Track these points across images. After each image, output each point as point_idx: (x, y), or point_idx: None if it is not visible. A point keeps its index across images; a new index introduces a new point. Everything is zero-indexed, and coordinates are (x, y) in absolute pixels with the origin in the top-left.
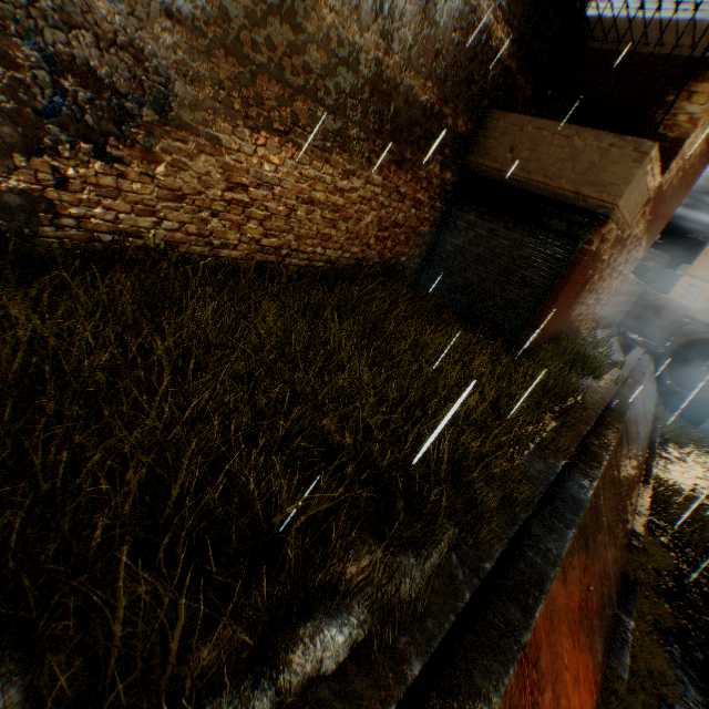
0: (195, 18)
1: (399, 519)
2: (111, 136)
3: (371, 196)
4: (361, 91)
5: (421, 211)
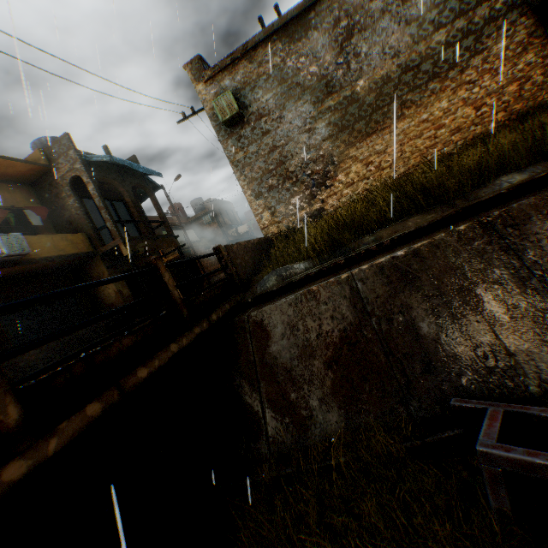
0: (329, 134)
1: (390, 201)
2: (326, 181)
3: (449, 105)
4: (399, 82)
5: (511, 69)
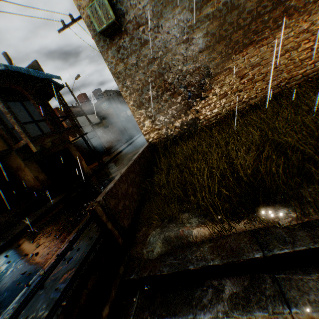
0: (206, 45)
1: None
2: (201, 93)
3: None
4: None
5: None
